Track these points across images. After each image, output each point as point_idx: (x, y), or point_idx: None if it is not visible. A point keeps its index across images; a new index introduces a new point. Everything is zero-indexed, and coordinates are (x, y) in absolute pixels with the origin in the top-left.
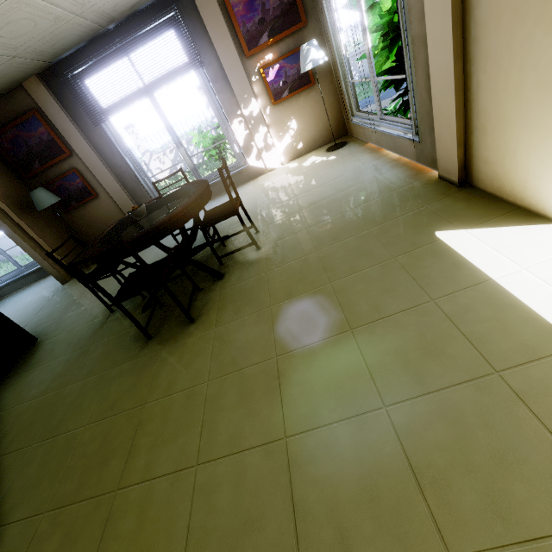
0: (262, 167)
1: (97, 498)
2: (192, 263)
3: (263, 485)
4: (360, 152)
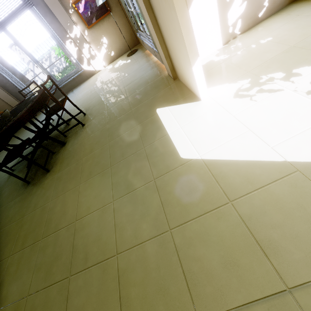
0: (93, 70)
1: (2, 261)
2: (48, 138)
3: (64, 242)
4: (142, 56)
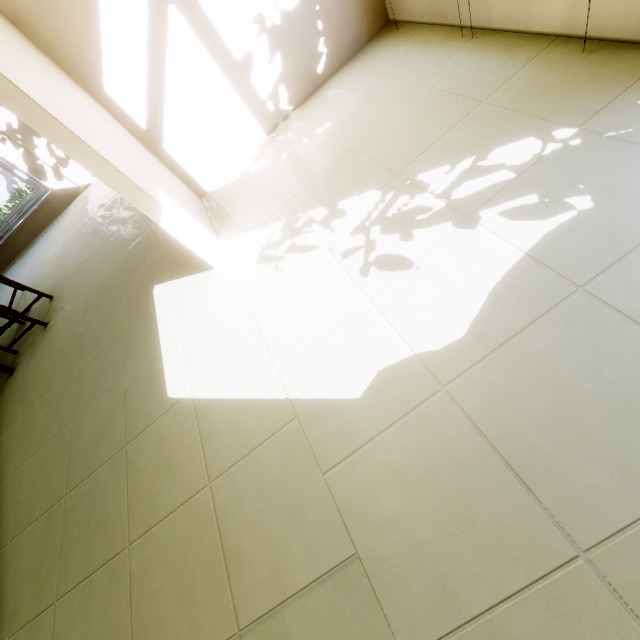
0: (73, 187)
1: None
2: None
3: None
4: None
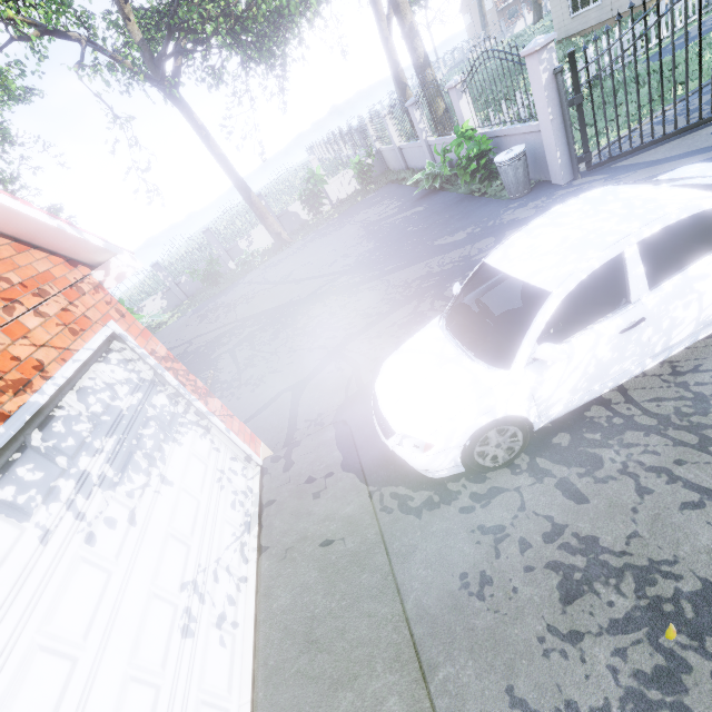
0: None
1: None
2: None
3: None
4: None
